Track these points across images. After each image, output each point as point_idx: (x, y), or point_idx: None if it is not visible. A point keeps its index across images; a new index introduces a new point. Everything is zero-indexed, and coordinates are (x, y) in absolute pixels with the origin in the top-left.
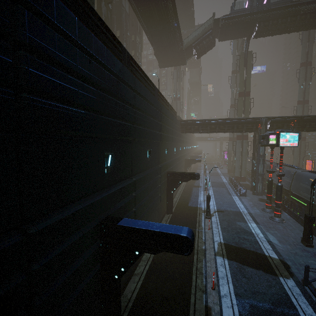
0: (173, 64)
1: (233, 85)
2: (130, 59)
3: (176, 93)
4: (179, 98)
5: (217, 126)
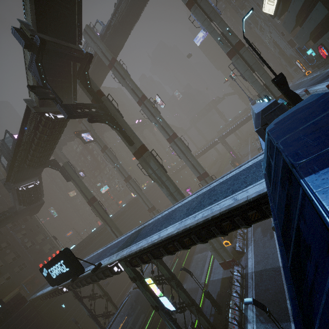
0: (36, 210)
1: (111, 162)
2: None
3: None
4: None
5: (49, 295)
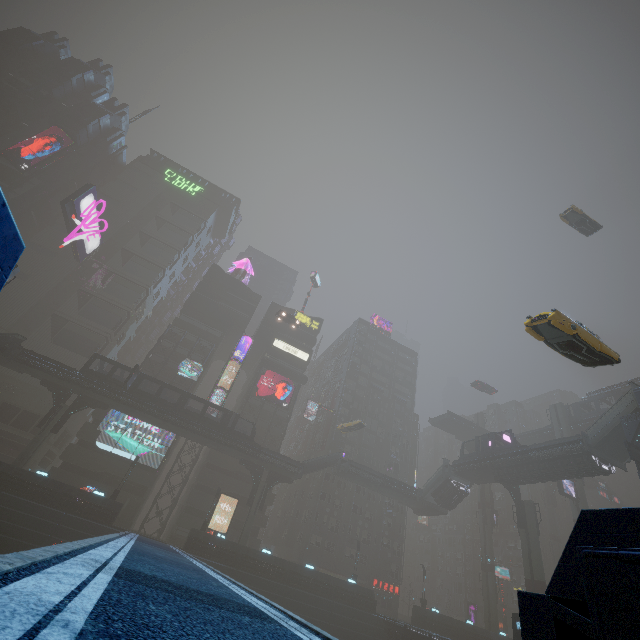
0: (428, 513)
1: None
2: (247, 556)
3: (484, 553)
4: (490, 566)
5: None
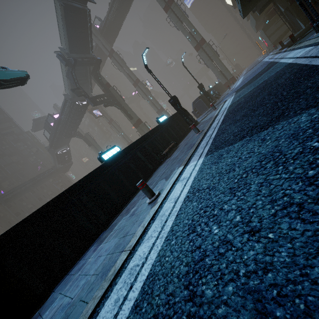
0: (68, 168)
1: (117, 131)
2: None
3: None
4: None
5: None
